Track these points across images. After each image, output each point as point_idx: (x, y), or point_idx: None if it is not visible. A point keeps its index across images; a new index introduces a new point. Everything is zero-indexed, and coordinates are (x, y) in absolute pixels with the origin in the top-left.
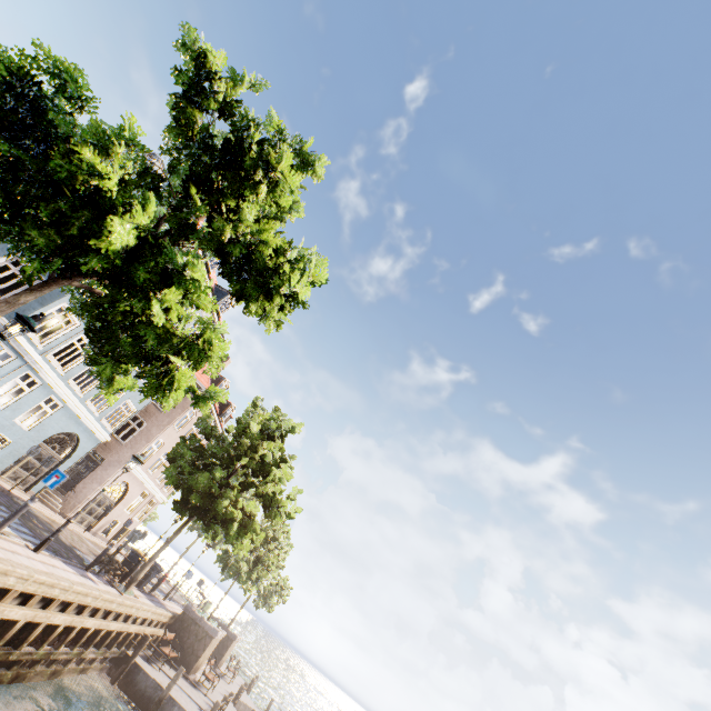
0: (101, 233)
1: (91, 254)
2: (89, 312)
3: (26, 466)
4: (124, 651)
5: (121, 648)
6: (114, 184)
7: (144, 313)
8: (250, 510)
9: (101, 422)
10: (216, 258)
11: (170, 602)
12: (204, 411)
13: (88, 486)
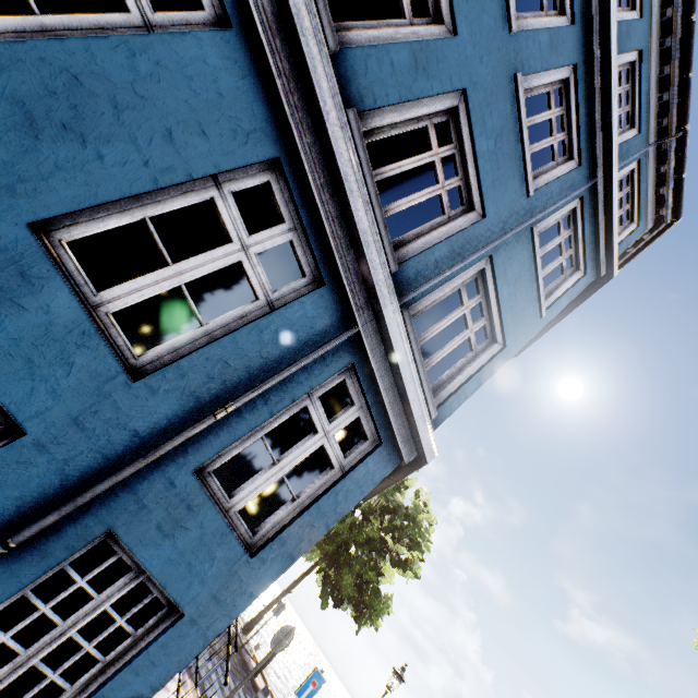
0: None
1: None
2: None
3: None
4: None
5: None
6: None
7: None
8: None
9: None
10: None
11: None
12: None
13: None
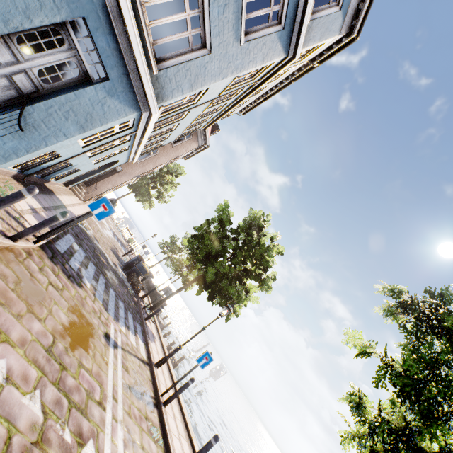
0: None
1: None
2: None
3: None
4: None
5: None
6: None
7: None
8: None
9: None
10: None
11: None
12: None
13: (104, 184)
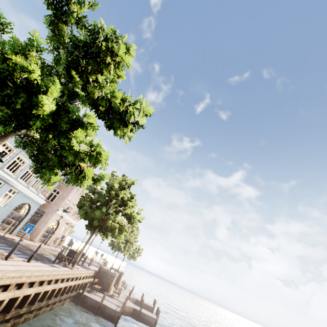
0: (37, 106)
1: (34, 119)
2: (29, 147)
3: (7, 222)
4: (78, 291)
5: (77, 290)
6: (38, 76)
7: (66, 145)
8: (120, 222)
9: (39, 195)
10: (85, 107)
11: (91, 266)
12: (99, 185)
13: (40, 225)
